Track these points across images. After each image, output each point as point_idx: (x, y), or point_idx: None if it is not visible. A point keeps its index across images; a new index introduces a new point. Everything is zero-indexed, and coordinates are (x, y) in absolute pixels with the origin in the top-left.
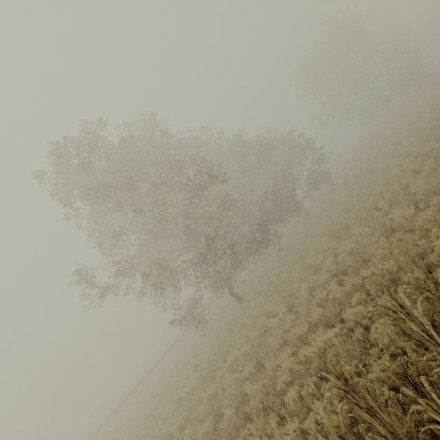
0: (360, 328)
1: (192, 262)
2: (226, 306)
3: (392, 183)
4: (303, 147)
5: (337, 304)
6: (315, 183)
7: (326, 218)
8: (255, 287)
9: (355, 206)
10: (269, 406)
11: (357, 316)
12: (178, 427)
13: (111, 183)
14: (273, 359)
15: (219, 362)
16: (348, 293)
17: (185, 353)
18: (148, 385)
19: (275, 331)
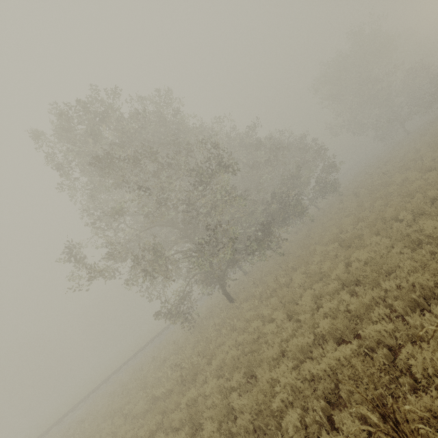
0: (385, 350)
1: (186, 253)
2: (215, 305)
3: (413, 196)
4: (315, 153)
5: (352, 317)
6: (323, 192)
7: (334, 227)
8: (248, 288)
9: (370, 216)
10: (259, 427)
11: (380, 334)
12: (148, 433)
13: (111, 154)
14: (269, 371)
15: (203, 364)
16: (366, 306)
17: (166, 348)
18: (123, 376)
19: (271, 338)
